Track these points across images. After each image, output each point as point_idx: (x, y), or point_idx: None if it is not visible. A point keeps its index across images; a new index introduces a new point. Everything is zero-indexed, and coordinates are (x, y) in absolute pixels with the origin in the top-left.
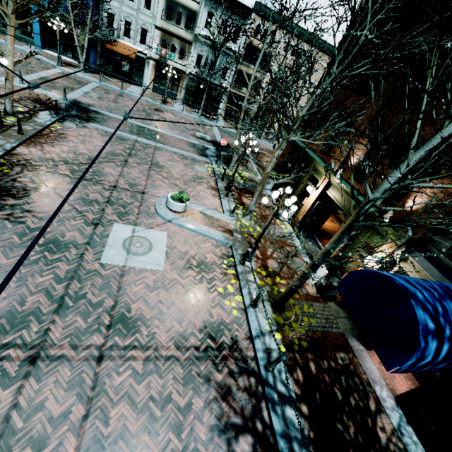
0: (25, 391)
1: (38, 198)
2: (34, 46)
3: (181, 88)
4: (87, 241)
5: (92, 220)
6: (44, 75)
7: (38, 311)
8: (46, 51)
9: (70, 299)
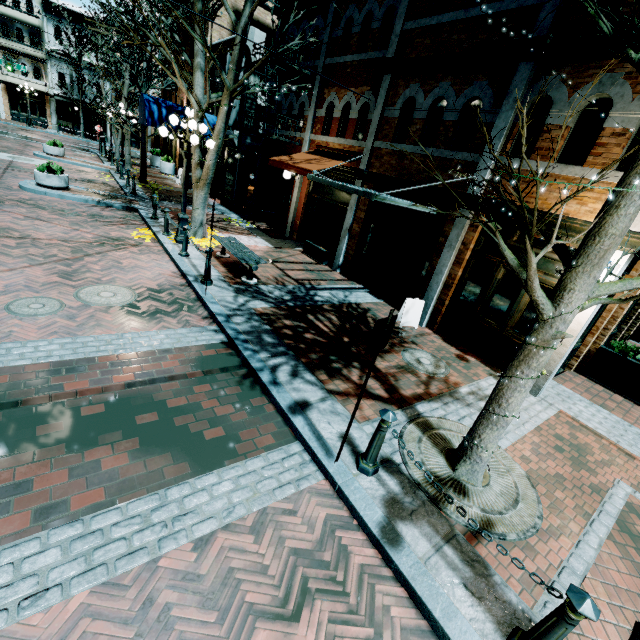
0: None
1: None
2: None
3: (51, 113)
4: None
5: None
6: None
7: None
8: None
9: None
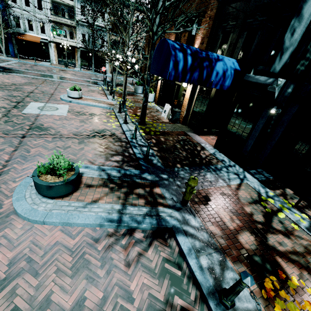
0: None
1: None
2: None
3: (77, 58)
4: (12, 107)
5: (16, 101)
6: None
7: None
8: None
9: (2, 122)
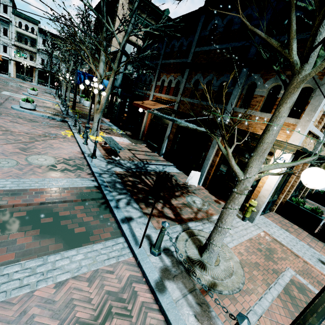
0: None
1: None
2: None
3: (35, 75)
4: None
5: None
6: None
7: None
8: None
9: None
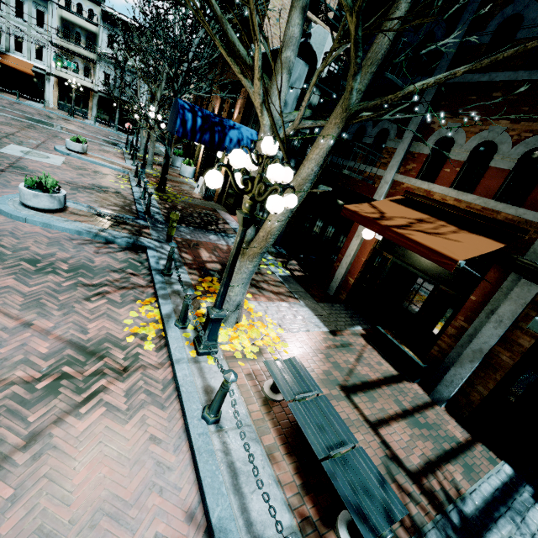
0: None
1: None
2: None
3: (92, 106)
4: None
5: None
6: None
7: None
8: None
9: None
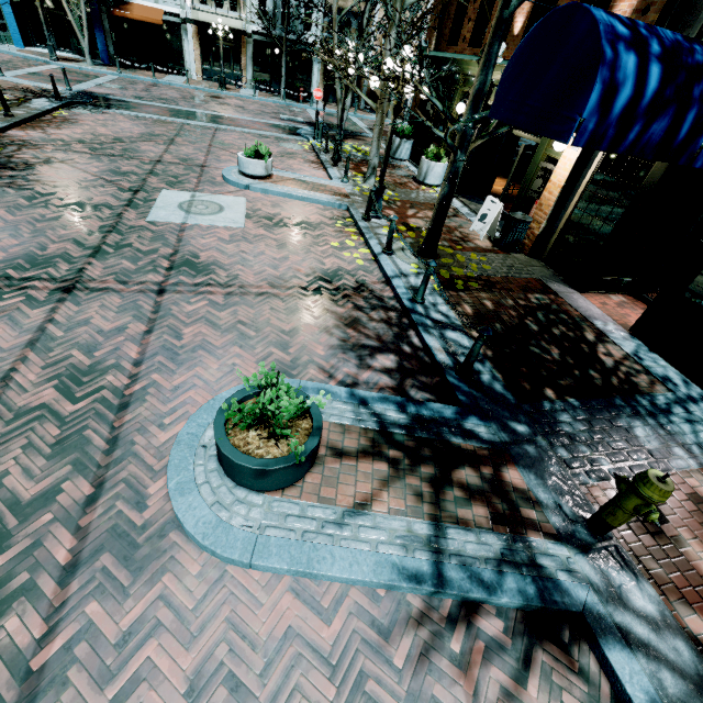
0: (62, 312)
1: (47, 170)
2: (12, 44)
3: (246, 63)
4: (125, 204)
5: (130, 188)
6: (33, 71)
7: (66, 256)
8: (32, 48)
9: (109, 247)
